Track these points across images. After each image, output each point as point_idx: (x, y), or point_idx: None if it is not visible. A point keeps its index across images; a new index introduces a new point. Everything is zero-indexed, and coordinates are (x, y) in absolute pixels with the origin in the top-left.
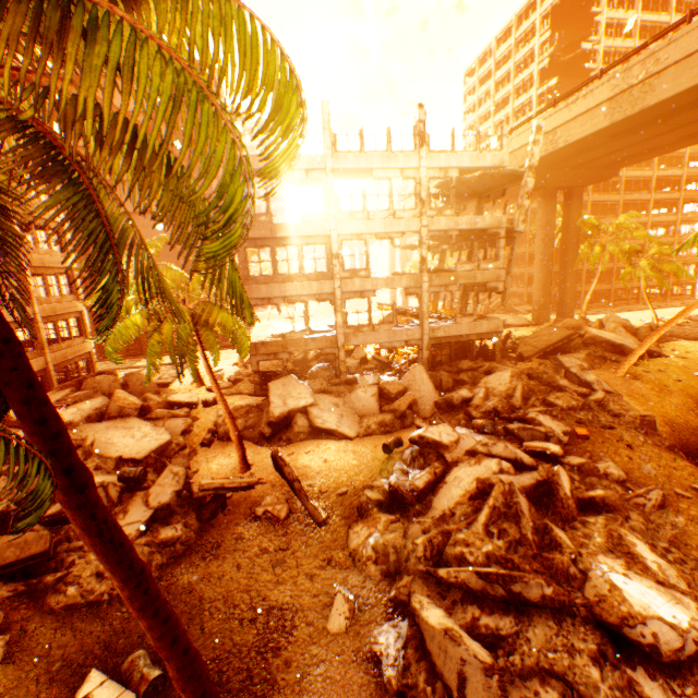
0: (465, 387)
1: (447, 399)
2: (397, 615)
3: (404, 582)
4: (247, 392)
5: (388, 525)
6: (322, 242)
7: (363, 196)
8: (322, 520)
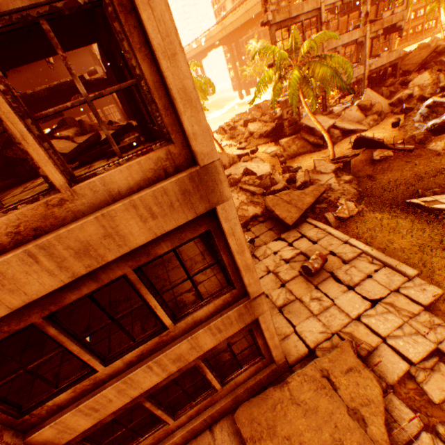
0: (401, 91)
1: (399, 99)
2: None
3: None
4: (261, 143)
5: None
6: (314, 15)
7: None
8: (413, 149)
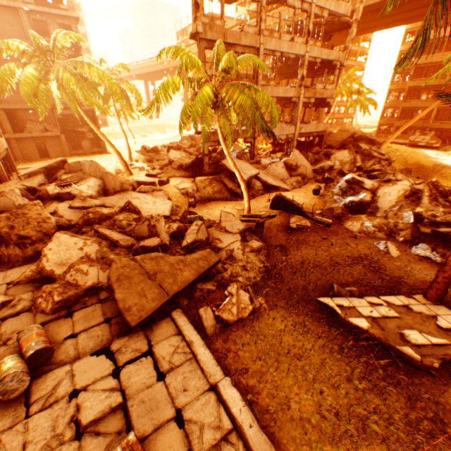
0: (325, 161)
1: (322, 167)
2: (411, 245)
3: (404, 234)
4: (178, 175)
5: (368, 218)
6: (253, 53)
7: (279, 19)
8: (331, 223)
